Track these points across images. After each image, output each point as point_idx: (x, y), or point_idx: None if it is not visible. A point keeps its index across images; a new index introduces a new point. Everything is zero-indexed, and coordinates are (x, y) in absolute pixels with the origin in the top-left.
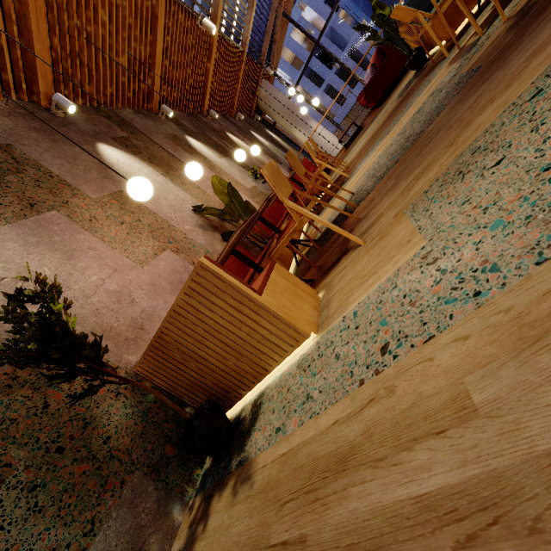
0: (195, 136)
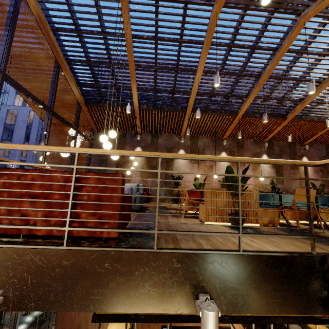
0: (270, 155)
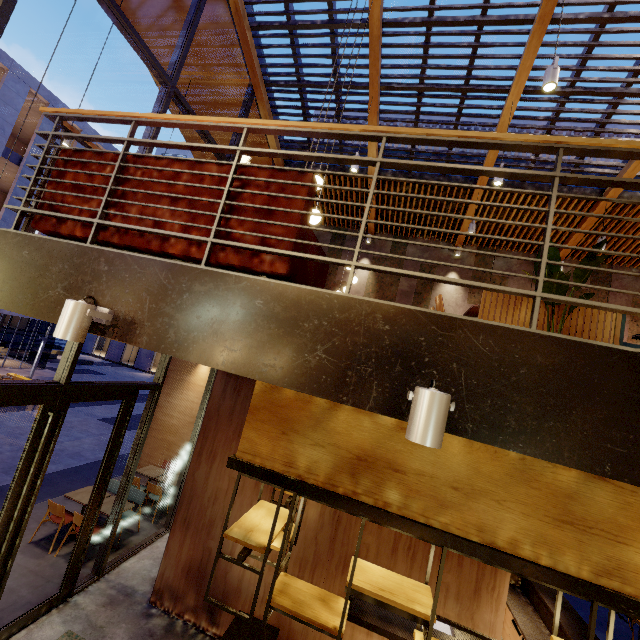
0: None
